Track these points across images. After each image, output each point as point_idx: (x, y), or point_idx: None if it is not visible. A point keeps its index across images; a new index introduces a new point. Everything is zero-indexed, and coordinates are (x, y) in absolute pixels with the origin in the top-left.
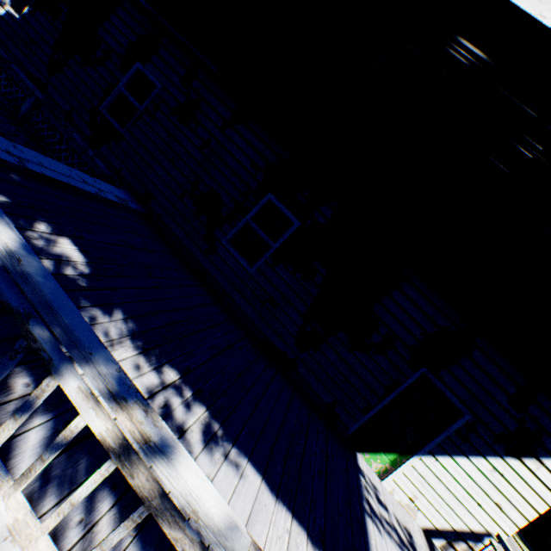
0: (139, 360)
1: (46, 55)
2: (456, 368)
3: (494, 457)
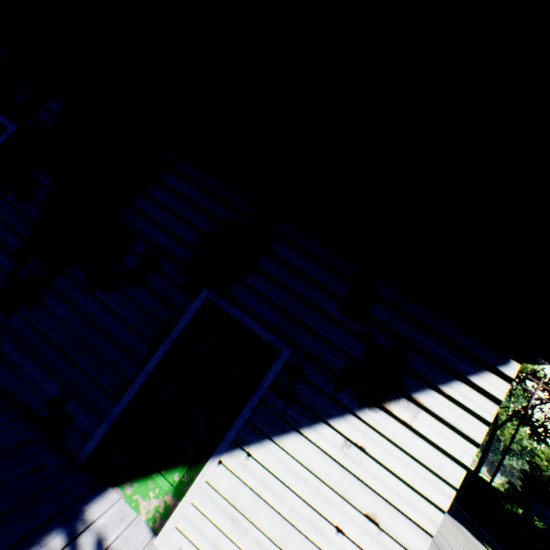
0: None
1: None
2: (255, 276)
3: (343, 418)
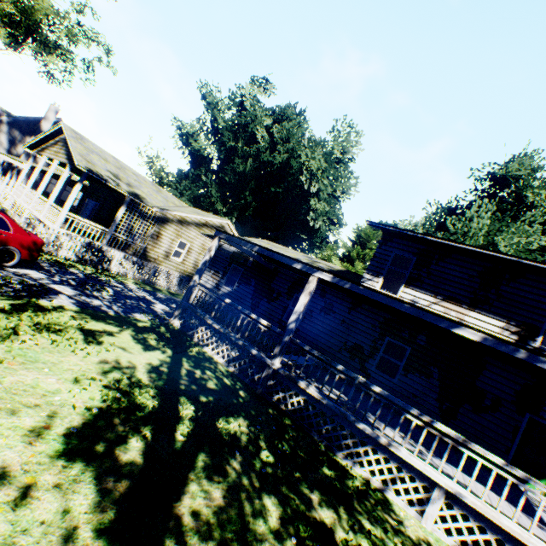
0: (389, 428)
1: (249, 302)
2: None
3: None
